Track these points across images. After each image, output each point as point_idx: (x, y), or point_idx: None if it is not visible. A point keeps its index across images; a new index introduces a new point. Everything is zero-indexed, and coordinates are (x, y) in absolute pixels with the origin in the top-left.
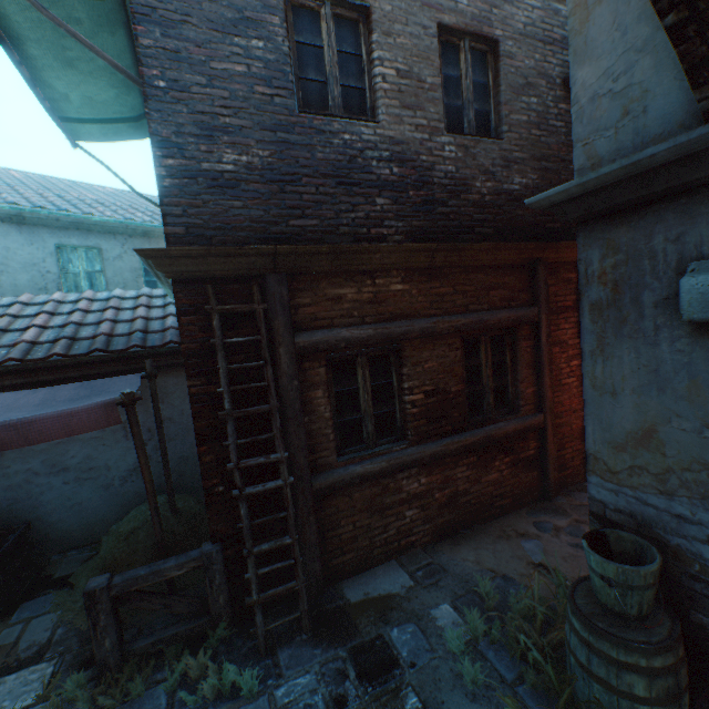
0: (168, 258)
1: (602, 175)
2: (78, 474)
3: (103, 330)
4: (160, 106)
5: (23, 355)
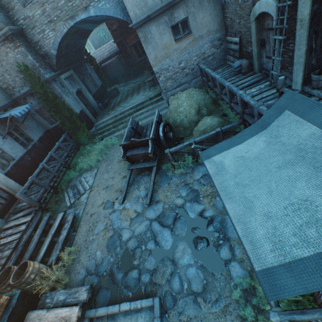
0: (115, 42)
1: None
2: (118, 71)
3: (112, 50)
4: (107, 25)
5: (107, 56)
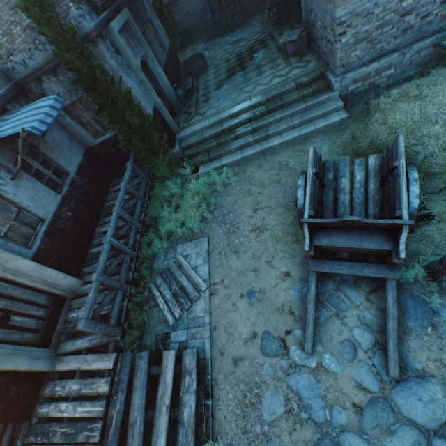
0: None
1: None
2: (192, 15)
3: None
4: None
5: None
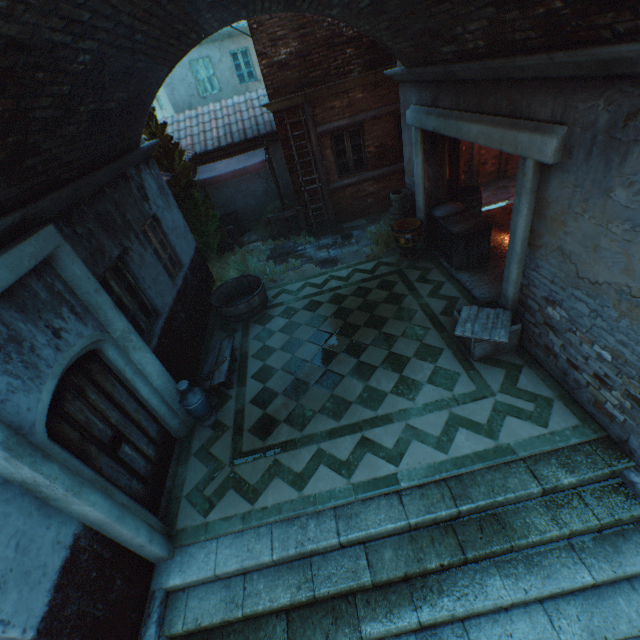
0: (270, 106)
1: (392, 73)
2: (246, 194)
3: (241, 127)
4: (256, 38)
5: (219, 143)
